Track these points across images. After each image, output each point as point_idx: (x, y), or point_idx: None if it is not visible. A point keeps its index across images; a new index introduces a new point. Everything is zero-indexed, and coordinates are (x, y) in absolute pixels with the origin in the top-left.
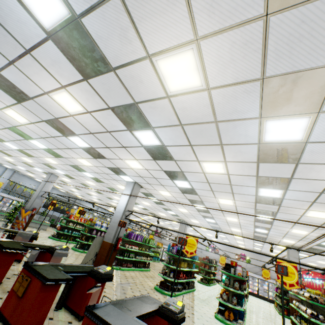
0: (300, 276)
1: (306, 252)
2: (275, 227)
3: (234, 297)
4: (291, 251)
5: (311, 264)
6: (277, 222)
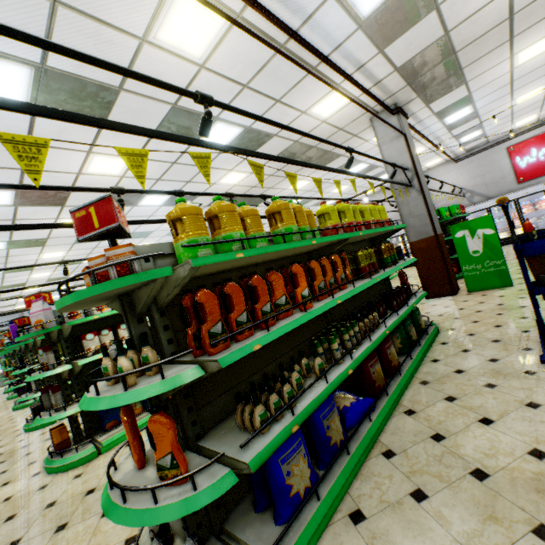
0: (417, 179)
1: (442, 101)
2: (160, 90)
3: (50, 391)
4: (381, 127)
5: (525, 123)
6: (59, 59)
